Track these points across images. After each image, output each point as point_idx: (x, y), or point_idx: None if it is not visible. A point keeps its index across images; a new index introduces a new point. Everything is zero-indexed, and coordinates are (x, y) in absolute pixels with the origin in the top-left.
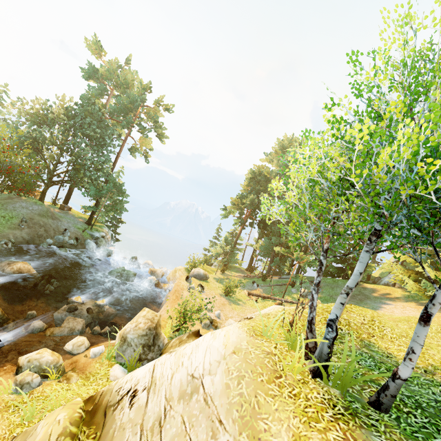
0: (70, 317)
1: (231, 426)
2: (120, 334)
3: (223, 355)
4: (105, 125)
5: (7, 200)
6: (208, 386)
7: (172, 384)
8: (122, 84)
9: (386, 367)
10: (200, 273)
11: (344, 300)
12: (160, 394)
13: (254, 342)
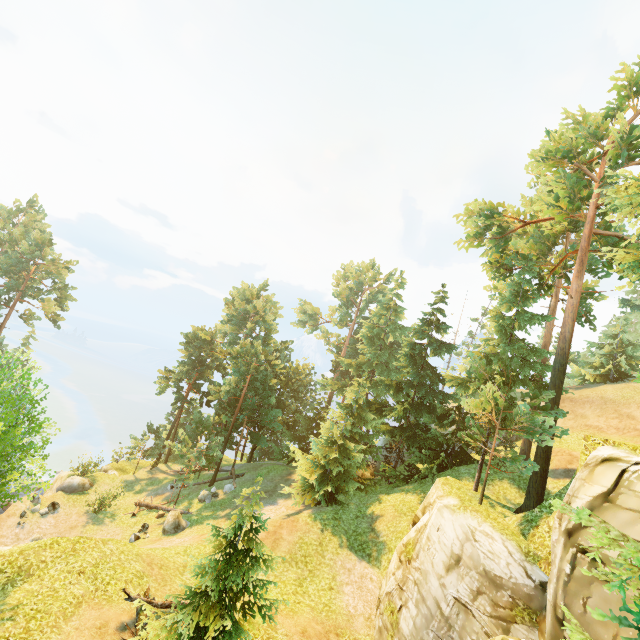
0: None
1: None
2: None
3: None
4: None
5: None
6: None
7: None
8: (7, 240)
9: None
10: (72, 484)
11: None
12: None
13: None
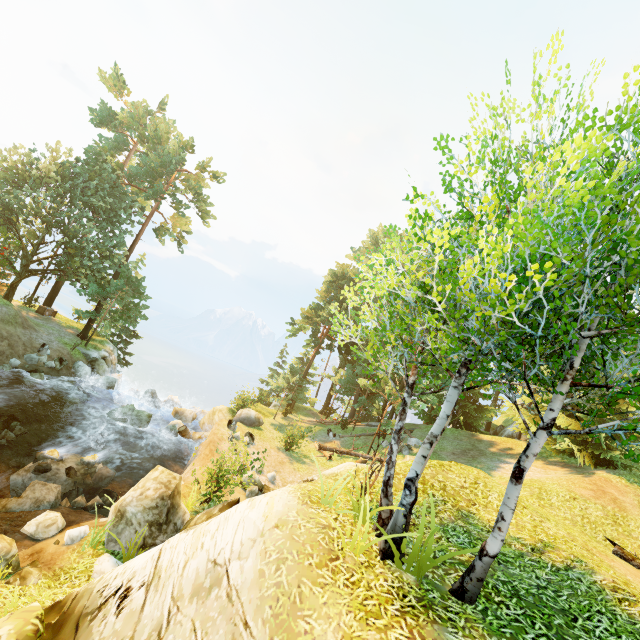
0: (37, 481)
1: (260, 629)
2: (116, 507)
3: (261, 530)
4: (121, 192)
5: None
6: (235, 576)
7: (184, 576)
8: (151, 137)
9: None
10: (250, 417)
11: (427, 451)
12: (164, 591)
13: (307, 511)
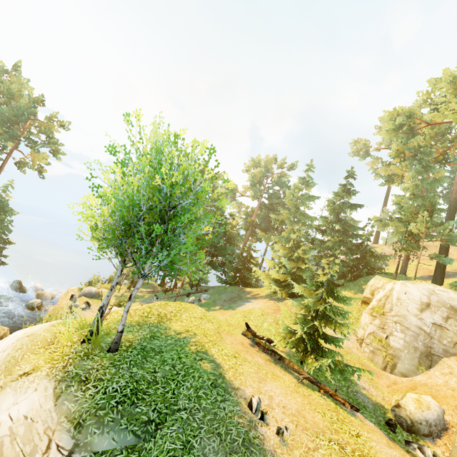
0: None
1: None
2: None
3: (19, 339)
4: None
5: None
6: None
7: None
8: (5, 93)
9: (153, 334)
10: (91, 292)
11: (110, 293)
12: None
13: (50, 328)
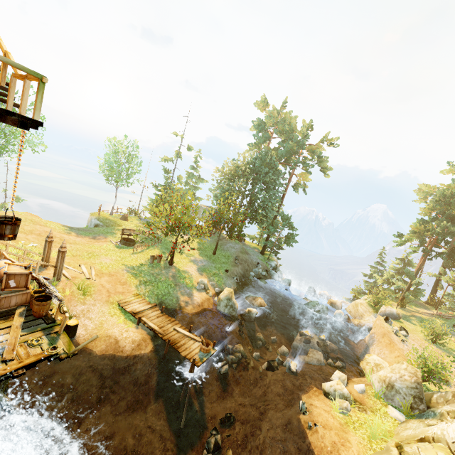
0: (314, 349)
1: None
2: (384, 380)
3: None
4: (274, 169)
5: (220, 242)
6: None
7: None
8: (287, 130)
9: None
10: (392, 313)
11: None
12: None
13: None
